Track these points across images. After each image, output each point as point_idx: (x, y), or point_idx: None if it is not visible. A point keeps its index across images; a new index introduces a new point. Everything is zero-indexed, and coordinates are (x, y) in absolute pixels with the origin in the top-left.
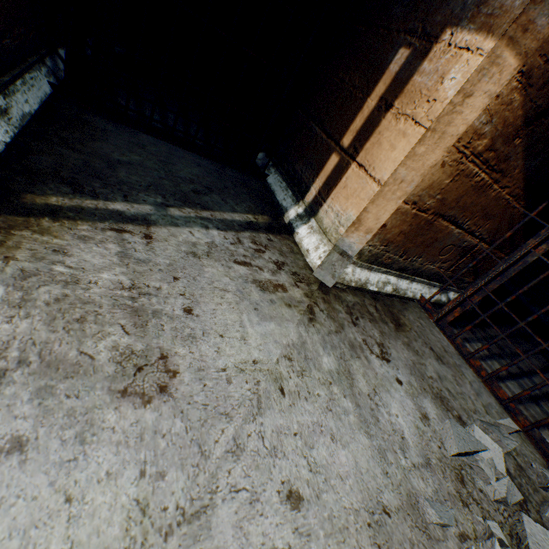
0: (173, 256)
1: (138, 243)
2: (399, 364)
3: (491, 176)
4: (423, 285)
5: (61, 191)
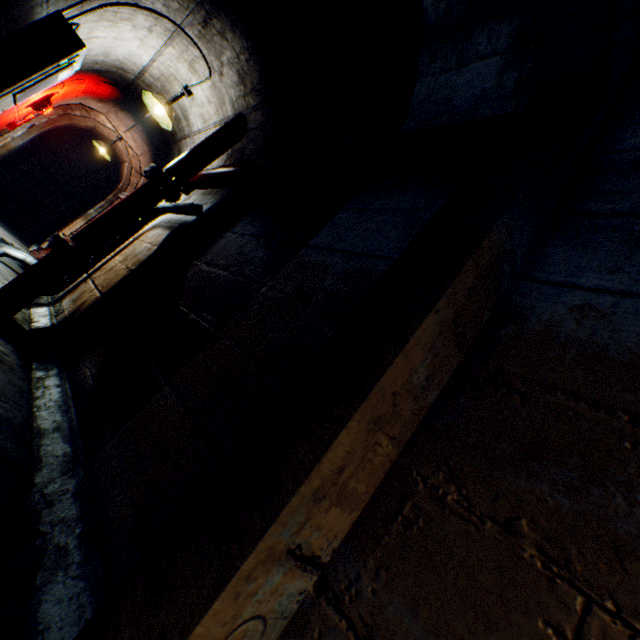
0: None
1: None
2: None
3: None
4: None
5: None
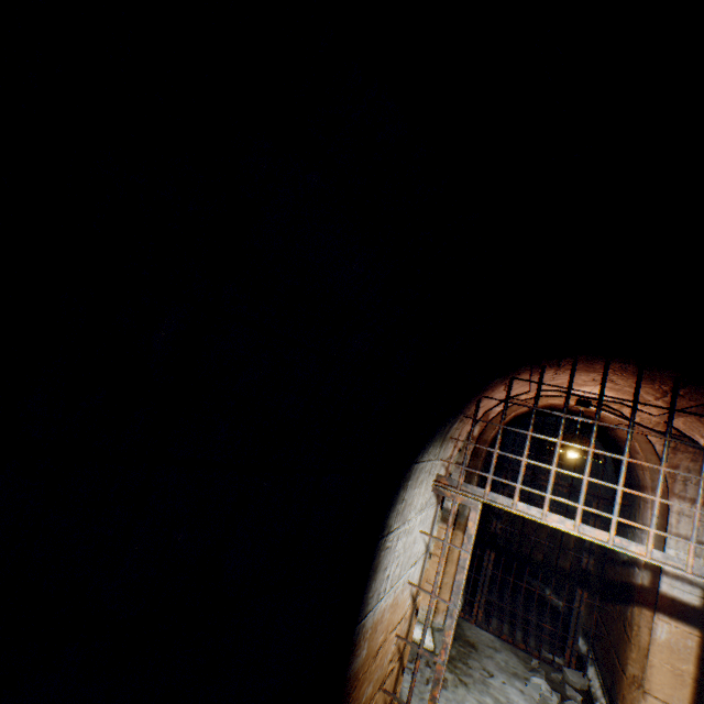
0: None
1: None
2: (496, 672)
3: None
4: None
5: None
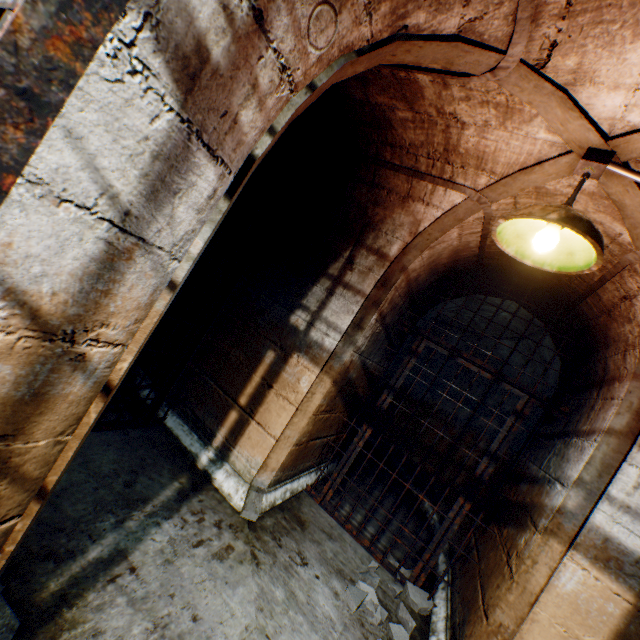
0: (158, 574)
1: (132, 581)
2: (313, 562)
3: (330, 412)
4: (306, 475)
5: (50, 571)
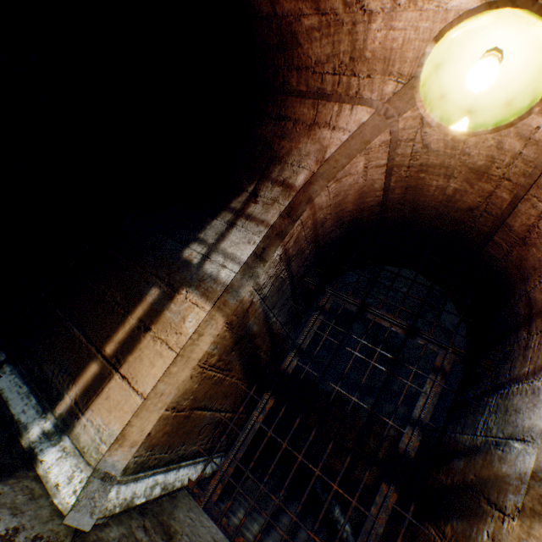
0: None
1: None
2: None
3: (224, 373)
4: (190, 466)
5: None
